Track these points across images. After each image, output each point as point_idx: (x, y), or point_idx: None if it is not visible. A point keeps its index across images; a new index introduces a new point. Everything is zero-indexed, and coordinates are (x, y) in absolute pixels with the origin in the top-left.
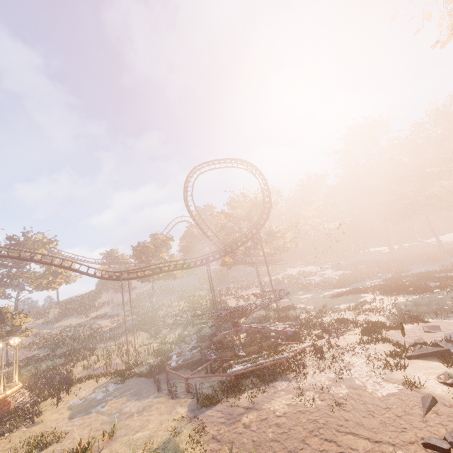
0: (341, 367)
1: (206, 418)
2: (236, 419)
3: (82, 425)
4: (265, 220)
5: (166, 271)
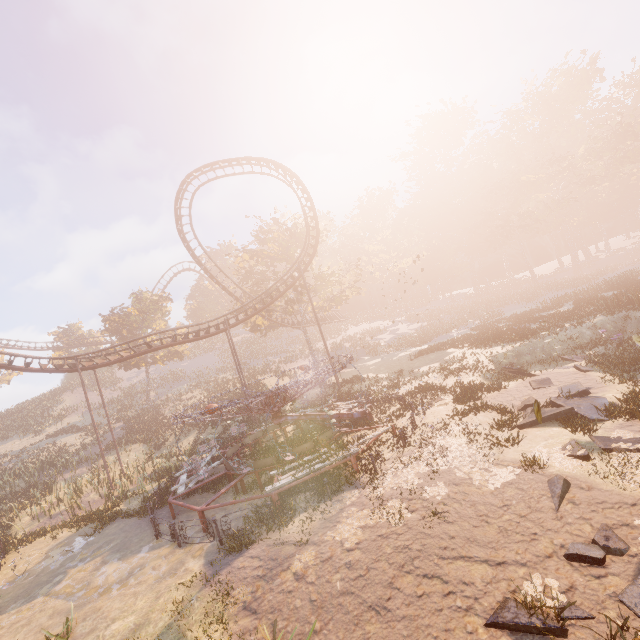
0: (434, 455)
1: (233, 574)
2: (283, 566)
3: (14, 626)
4: (311, 256)
5: (159, 348)
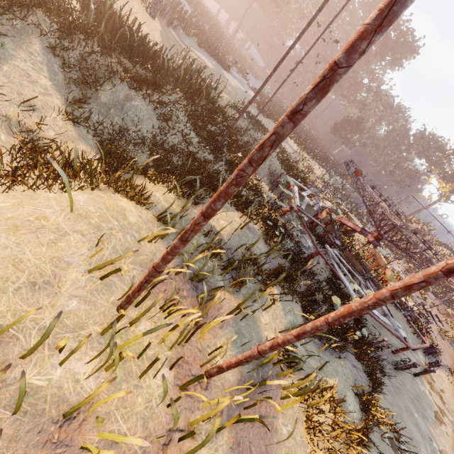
0: None
1: (445, 364)
2: (440, 350)
3: None
4: None
5: None
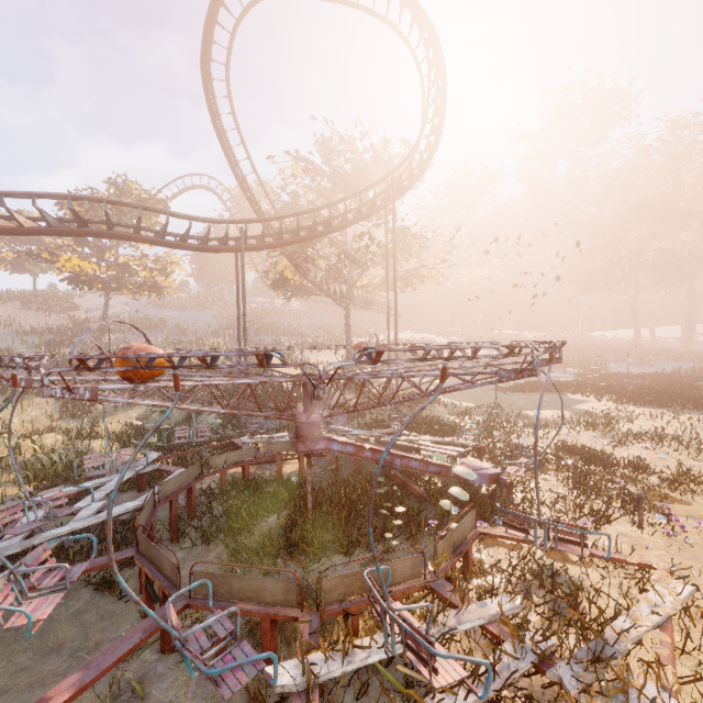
0: None
1: None
2: None
3: None
4: (413, 177)
5: (101, 233)
